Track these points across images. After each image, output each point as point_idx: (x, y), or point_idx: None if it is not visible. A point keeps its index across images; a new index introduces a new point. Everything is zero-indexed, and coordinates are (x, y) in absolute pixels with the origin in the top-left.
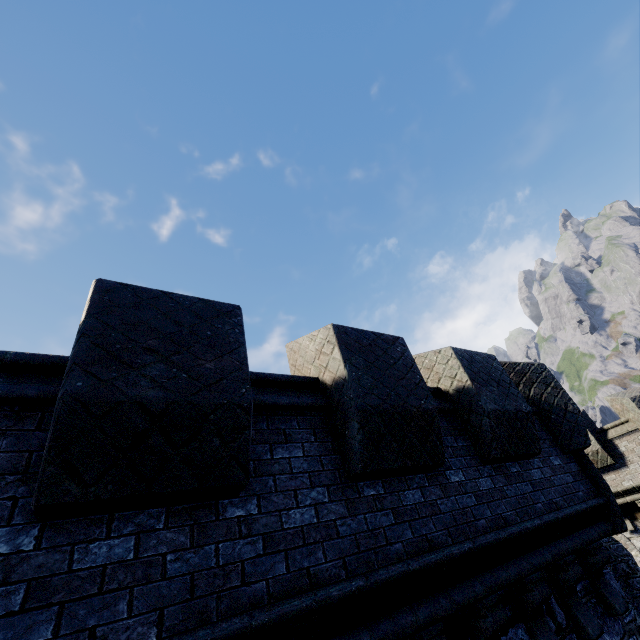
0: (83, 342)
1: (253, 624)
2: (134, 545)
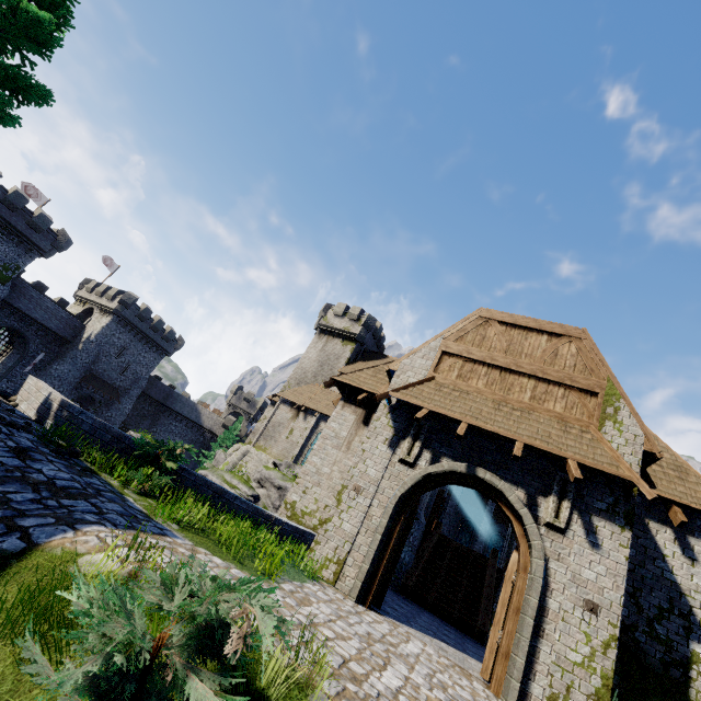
0: None
1: None
2: None
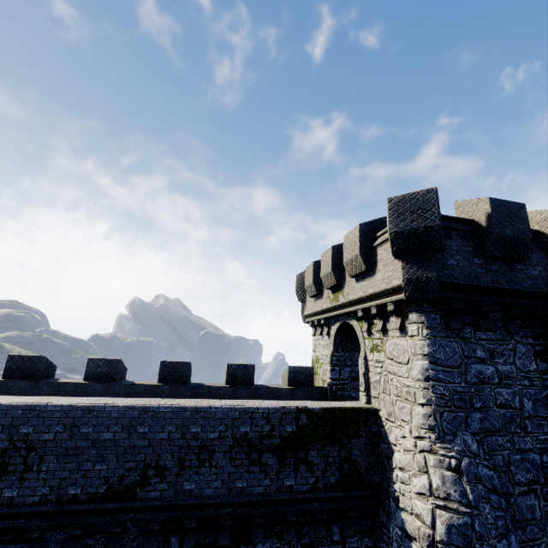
0: (494, 219)
1: (526, 290)
2: (499, 268)
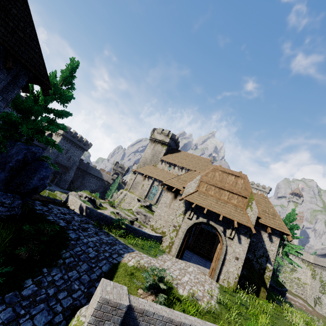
0: None
1: None
2: None
